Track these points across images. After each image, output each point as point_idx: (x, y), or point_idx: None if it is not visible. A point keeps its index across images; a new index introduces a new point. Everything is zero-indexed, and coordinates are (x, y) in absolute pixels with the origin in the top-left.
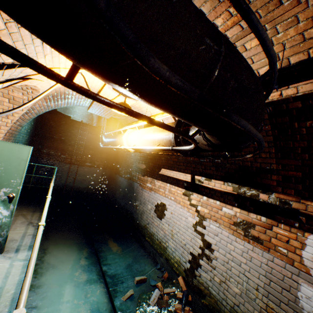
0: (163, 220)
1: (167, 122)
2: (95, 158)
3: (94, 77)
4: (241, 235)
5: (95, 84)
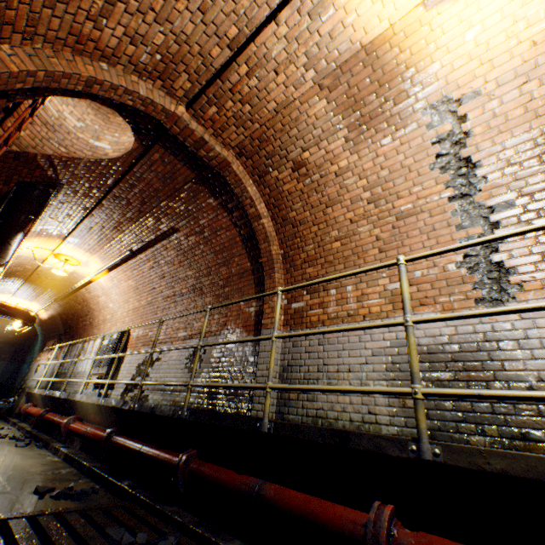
0: (37, 373)
1: (45, 316)
2: (3, 351)
3: (2, 298)
4: (54, 359)
5: (4, 300)
